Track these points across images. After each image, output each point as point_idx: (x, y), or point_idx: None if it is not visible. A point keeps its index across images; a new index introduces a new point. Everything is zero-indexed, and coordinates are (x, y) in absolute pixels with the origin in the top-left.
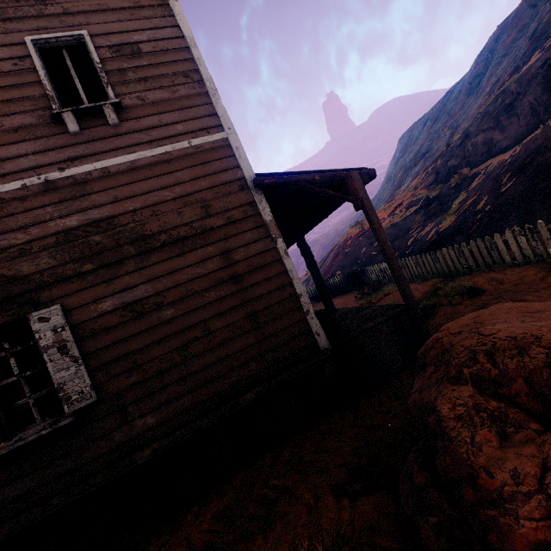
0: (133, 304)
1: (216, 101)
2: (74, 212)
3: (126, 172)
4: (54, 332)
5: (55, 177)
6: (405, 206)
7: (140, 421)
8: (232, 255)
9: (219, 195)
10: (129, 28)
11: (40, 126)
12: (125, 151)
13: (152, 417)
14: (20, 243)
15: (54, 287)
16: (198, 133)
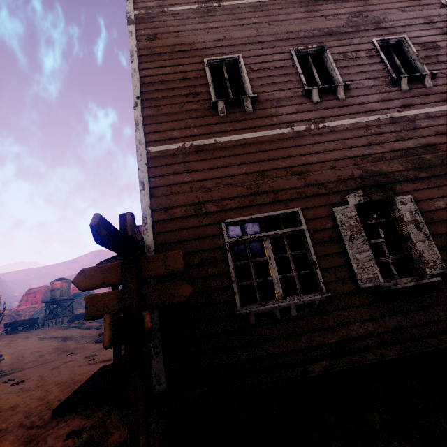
0: None
1: None
2: (410, 138)
3: (439, 117)
4: (410, 213)
5: (396, 116)
6: None
7: None
8: None
9: None
10: (429, 34)
11: (383, 86)
12: (437, 104)
13: None
14: (379, 152)
15: (402, 184)
16: None
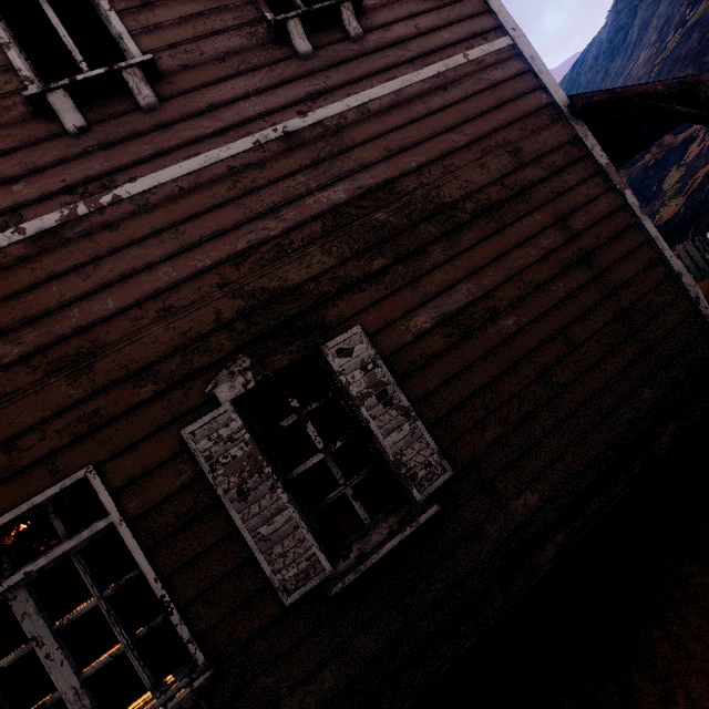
0: (456, 315)
1: None
2: (337, 178)
3: (390, 110)
4: (364, 372)
5: (296, 127)
6: None
7: (517, 502)
8: (569, 223)
9: (526, 134)
10: None
11: (254, 50)
12: (380, 77)
13: (533, 494)
14: (274, 235)
15: (339, 300)
16: (471, 42)
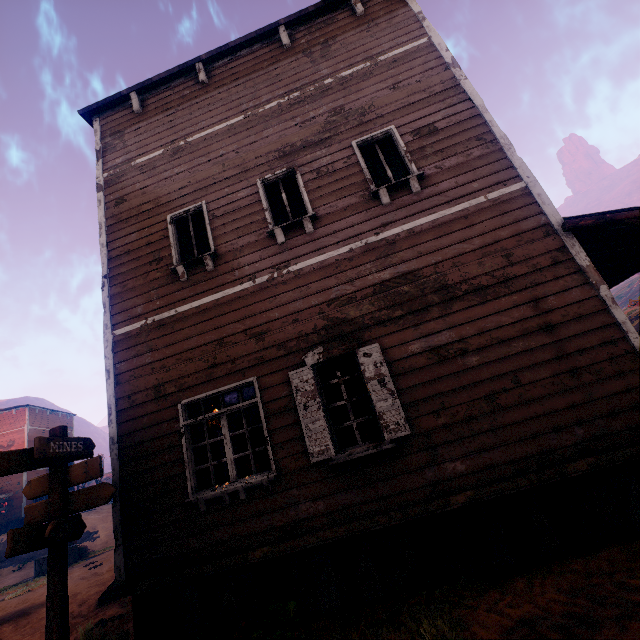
0: (438, 348)
1: (511, 154)
2: (387, 267)
3: (427, 231)
4: (374, 367)
5: (372, 241)
6: None
7: (449, 465)
8: (540, 304)
9: (521, 244)
10: (426, 114)
11: (361, 203)
12: (426, 213)
13: (462, 464)
14: (348, 293)
15: (372, 329)
16: (493, 188)
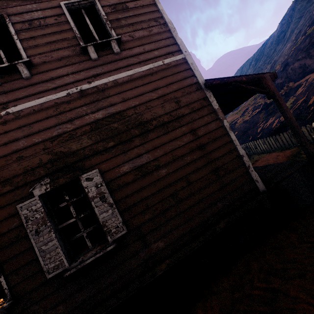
0: (141, 167)
1: (175, 35)
2: (99, 109)
3: (127, 82)
4: (96, 187)
5: (86, 88)
6: (250, 110)
7: (154, 245)
8: (197, 132)
9: (184, 94)
10: None
11: (74, 56)
12: (125, 69)
13: (161, 242)
14: (69, 130)
15: (92, 158)
16: (167, 56)
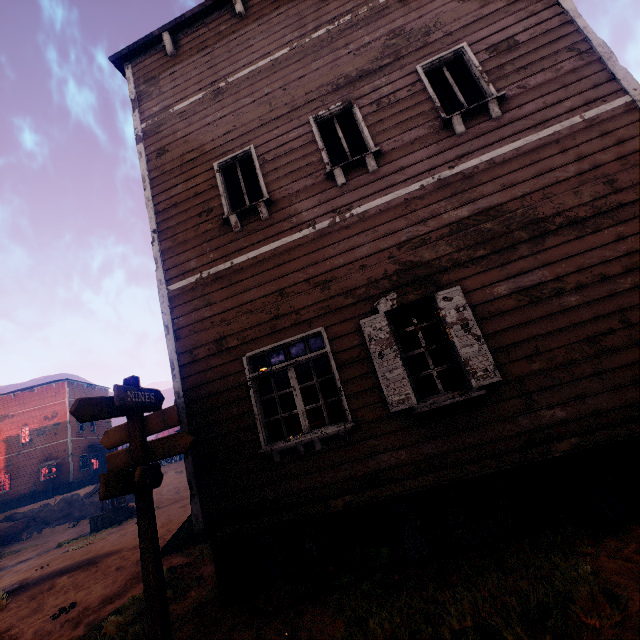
0: (529, 289)
1: (612, 64)
2: (464, 203)
3: (510, 160)
4: (456, 311)
5: (446, 175)
6: None
7: (547, 412)
8: None
9: (626, 167)
10: (504, 26)
11: (430, 135)
12: (508, 140)
13: (561, 411)
14: (421, 234)
15: (451, 271)
16: (590, 105)
